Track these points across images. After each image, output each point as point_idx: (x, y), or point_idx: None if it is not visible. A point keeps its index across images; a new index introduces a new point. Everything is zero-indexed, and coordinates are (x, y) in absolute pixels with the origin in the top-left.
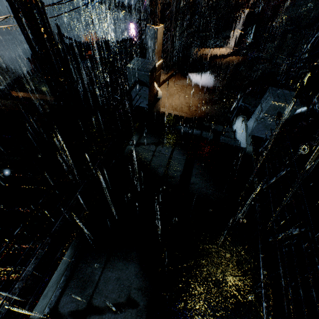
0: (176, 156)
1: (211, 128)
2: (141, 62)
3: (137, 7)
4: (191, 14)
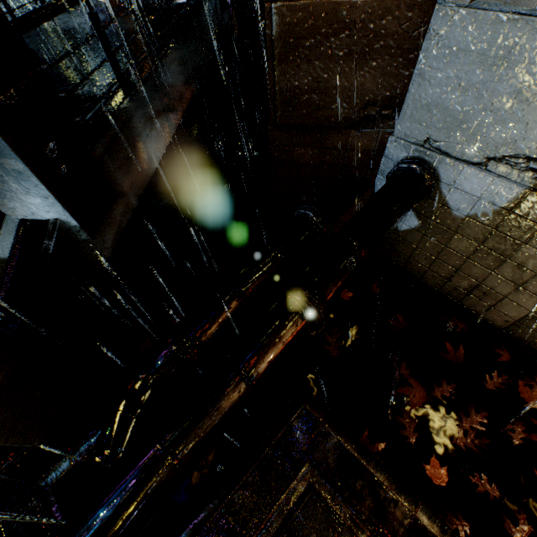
0: None
1: None
2: None
3: None
4: None
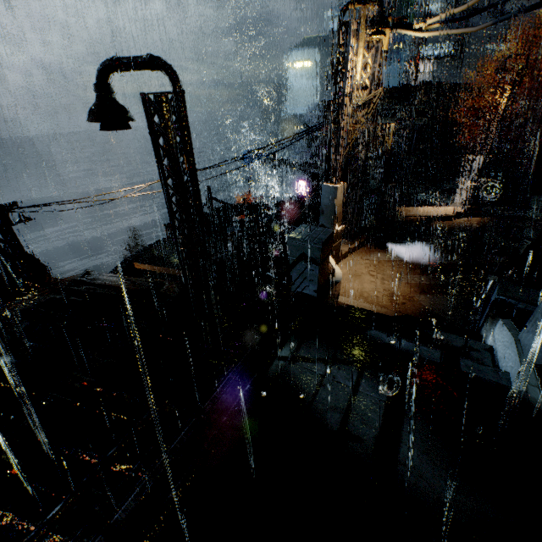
0: (366, 391)
1: (437, 340)
2: (309, 230)
3: (311, 163)
4: (388, 167)
